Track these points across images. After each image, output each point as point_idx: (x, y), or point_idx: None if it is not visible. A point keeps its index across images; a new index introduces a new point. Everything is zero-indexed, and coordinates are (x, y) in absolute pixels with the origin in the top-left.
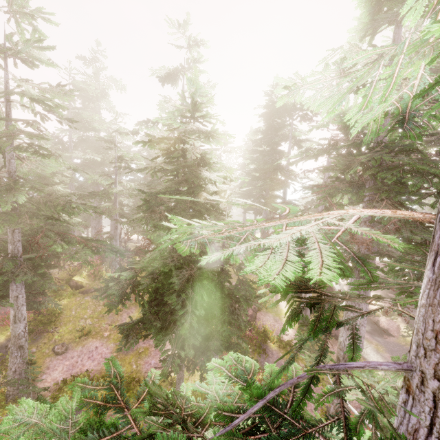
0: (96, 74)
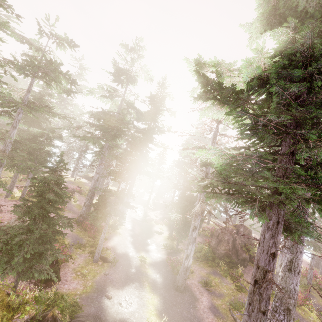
0: None
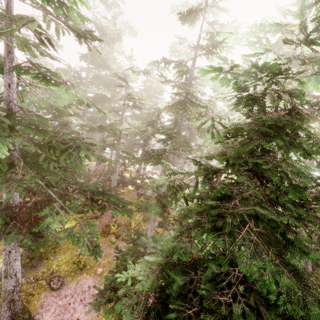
0: (114, 18)
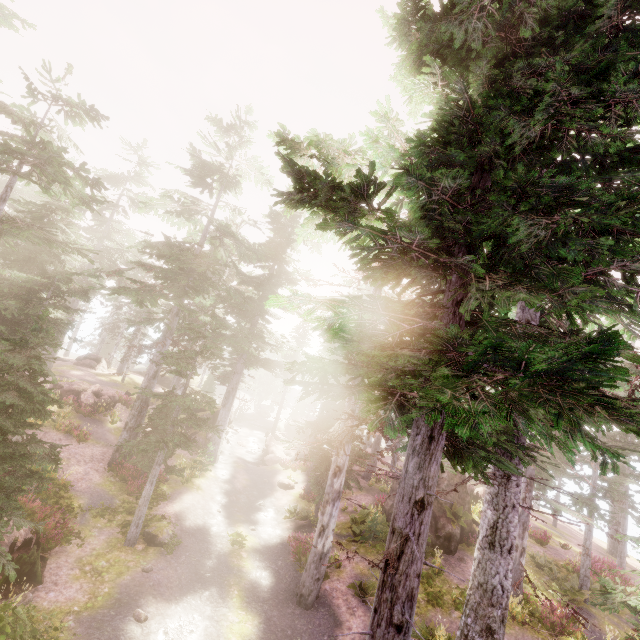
0: None
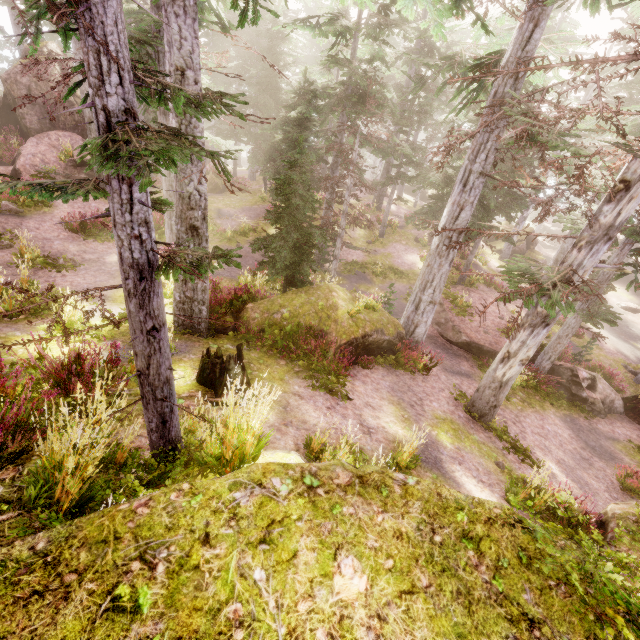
0: None
